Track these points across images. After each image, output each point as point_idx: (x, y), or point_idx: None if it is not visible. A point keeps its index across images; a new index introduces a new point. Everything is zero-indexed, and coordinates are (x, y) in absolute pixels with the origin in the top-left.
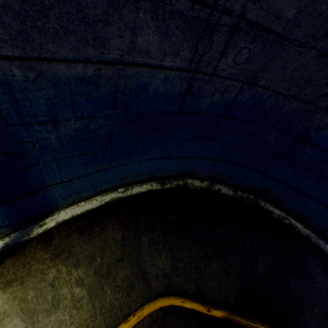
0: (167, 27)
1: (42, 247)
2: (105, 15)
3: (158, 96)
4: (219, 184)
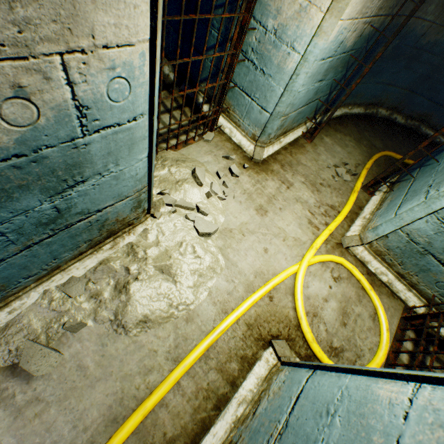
0: (438, 3)
1: (328, 127)
2: (429, 1)
3: (413, 35)
4: (396, 114)
